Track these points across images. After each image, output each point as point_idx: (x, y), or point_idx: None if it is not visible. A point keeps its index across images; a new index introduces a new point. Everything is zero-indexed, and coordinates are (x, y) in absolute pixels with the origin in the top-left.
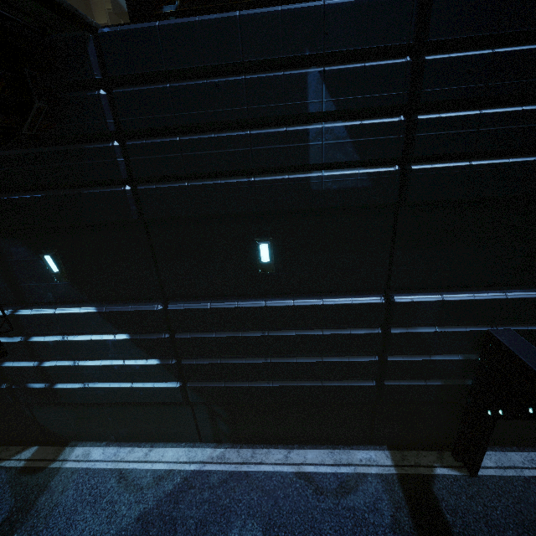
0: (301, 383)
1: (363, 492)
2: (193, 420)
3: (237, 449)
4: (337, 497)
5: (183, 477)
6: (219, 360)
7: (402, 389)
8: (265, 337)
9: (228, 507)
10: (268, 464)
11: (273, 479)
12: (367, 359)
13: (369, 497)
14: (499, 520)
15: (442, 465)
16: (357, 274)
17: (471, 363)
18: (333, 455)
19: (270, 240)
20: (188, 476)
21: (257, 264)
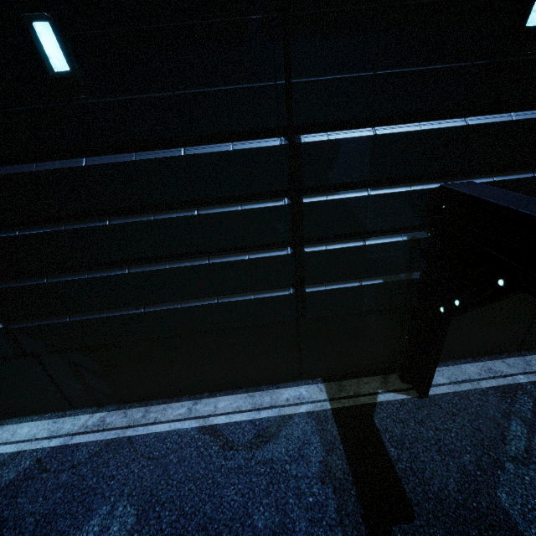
0: (186, 304)
1: (286, 437)
2: (48, 380)
3: (124, 410)
4: (251, 449)
5: (36, 459)
6: (46, 278)
7: (330, 295)
8: (107, 229)
9: (92, 490)
10: (163, 422)
11: (167, 441)
12: (274, 253)
13: (294, 442)
14: (454, 444)
15: (387, 390)
16: (235, 95)
17: (419, 246)
18: (253, 398)
19: (55, 18)
20: (44, 457)
21: (49, 78)
